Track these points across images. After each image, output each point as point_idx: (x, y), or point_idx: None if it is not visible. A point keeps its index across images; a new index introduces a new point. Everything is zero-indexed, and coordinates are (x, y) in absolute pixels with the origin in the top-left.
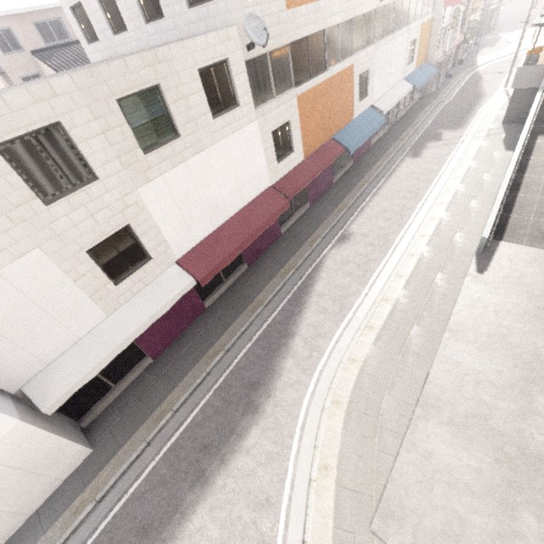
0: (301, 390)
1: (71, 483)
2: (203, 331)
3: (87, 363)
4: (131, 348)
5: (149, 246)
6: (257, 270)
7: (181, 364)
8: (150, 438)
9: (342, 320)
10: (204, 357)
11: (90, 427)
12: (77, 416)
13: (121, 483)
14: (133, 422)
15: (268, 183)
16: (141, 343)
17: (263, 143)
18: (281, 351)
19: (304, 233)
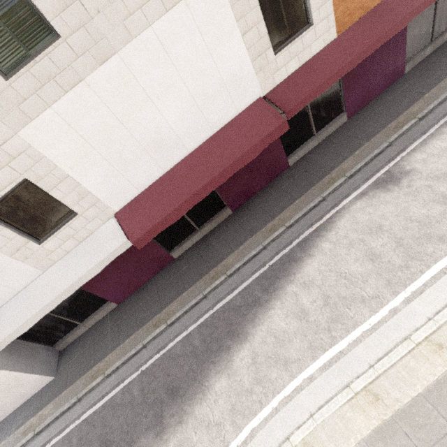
0: (216, 444)
1: (35, 400)
2: (161, 288)
3: (19, 318)
4: (88, 295)
5: (67, 201)
6: (240, 218)
7: (131, 320)
8: (81, 395)
9: (326, 347)
10: (149, 322)
11: (63, 352)
12: (51, 341)
13: (53, 427)
14: (81, 367)
15: (256, 91)
16: (97, 292)
17: (240, 19)
18: (220, 358)
19: (322, 166)
